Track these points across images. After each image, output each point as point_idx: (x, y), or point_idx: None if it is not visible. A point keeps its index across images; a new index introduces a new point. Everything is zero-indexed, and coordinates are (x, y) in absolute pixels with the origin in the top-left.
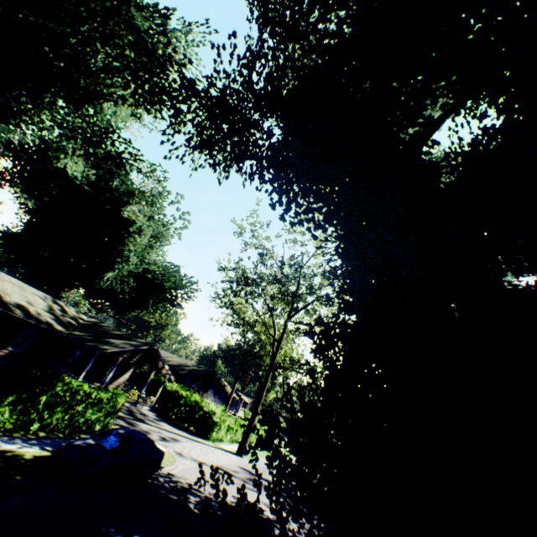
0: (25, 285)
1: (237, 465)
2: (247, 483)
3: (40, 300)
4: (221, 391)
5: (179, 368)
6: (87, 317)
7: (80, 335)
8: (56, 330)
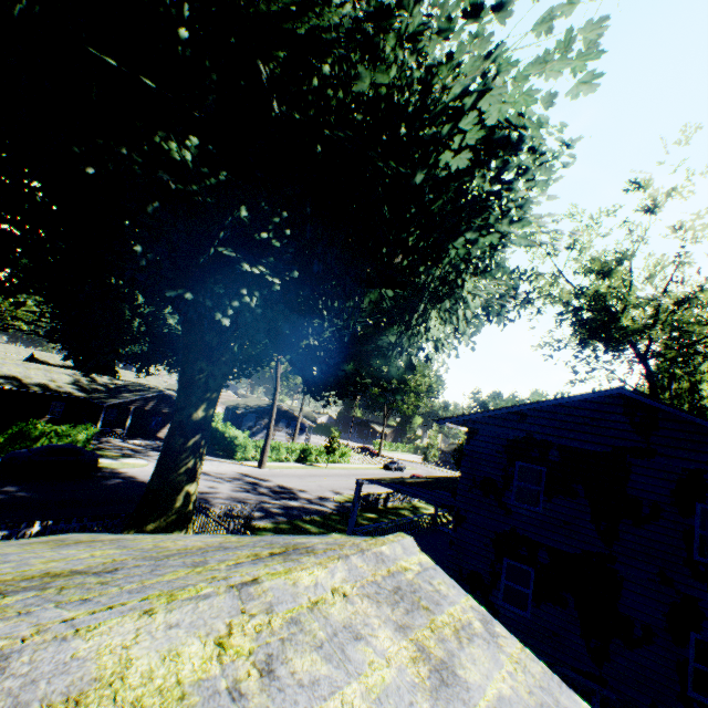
0: (53, 368)
1: (236, 472)
2: (218, 479)
3: (67, 377)
4: (294, 423)
5: (240, 409)
6: (123, 382)
7: (99, 396)
8: (75, 396)
